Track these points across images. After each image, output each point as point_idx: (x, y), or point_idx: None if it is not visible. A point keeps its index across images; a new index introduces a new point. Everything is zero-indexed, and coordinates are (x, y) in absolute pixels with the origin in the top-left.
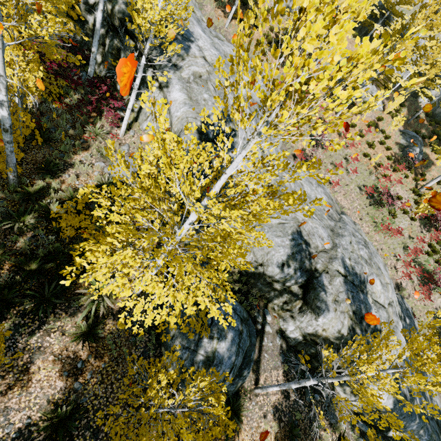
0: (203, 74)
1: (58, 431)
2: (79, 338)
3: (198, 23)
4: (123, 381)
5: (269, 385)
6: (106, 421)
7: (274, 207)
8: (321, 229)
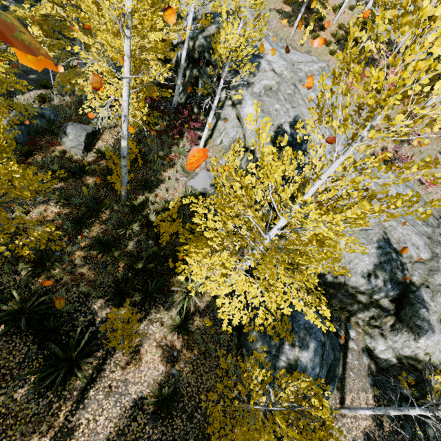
0: (273, 86)
1: (162, 407)
2: (175, 330)
3: (265, 39)
4: (210, 374)
5: (359, 407)
6: (207, 405)
7: (379, 210)
8: (415, 236)
